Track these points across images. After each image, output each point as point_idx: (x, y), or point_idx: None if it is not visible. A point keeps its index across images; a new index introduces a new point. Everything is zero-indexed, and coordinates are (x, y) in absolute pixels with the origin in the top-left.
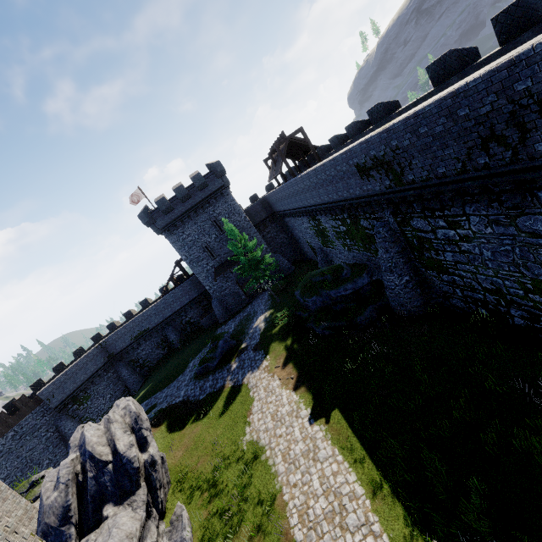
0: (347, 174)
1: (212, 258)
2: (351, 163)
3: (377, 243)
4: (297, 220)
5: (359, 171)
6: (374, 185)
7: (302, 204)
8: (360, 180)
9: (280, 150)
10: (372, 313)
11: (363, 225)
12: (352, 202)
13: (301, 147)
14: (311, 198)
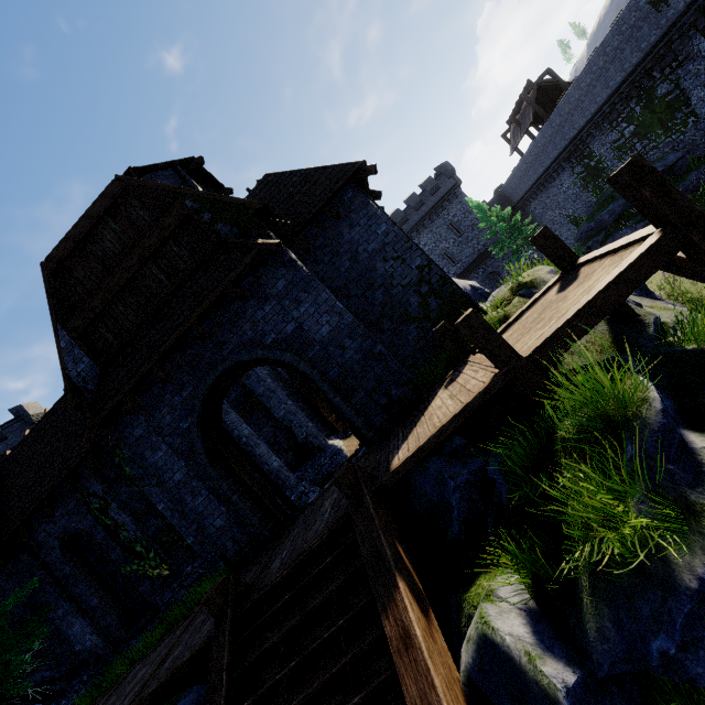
0: (637, 26)
1: (453, 265)
2: (642, 5)
3: (687, 89)
4: (552, 189)
5: (653, 5)
6: (676, 5)
7: (565, 142)
8: (655, 18)
9: (529, 97)
10: (698, 176)
11: (661, 94)
12: (645, 63)
13: (548, 95)
14: (580, 117)
